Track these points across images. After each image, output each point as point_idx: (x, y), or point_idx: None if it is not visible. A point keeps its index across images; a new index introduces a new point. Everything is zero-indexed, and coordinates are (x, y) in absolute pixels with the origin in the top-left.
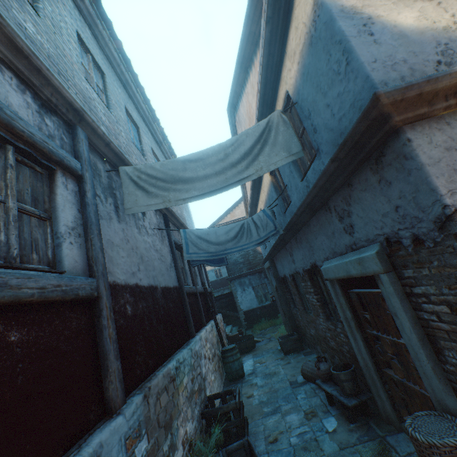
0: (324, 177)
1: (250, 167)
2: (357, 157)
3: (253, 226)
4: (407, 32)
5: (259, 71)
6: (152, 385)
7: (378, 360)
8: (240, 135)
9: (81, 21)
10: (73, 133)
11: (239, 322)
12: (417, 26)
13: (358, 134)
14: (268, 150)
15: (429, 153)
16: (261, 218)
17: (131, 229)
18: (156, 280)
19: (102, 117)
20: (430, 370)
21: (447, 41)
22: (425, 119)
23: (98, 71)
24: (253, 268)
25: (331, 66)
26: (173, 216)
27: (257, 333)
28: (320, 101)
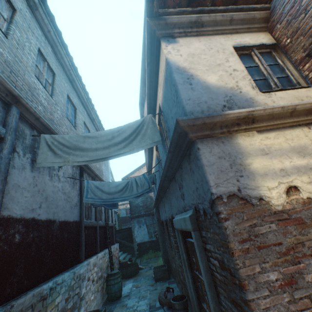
0: (168, 160)
1: (126, 147)
2: (180, 152)
3: (135, 184)
4: (210, 86)
5: (146, 89)
6: (16, 304)
7: (199, 295)
8: (124, 125)
9: (46, 43)
10: (8, 109)
11: (133, 251)
12: (217, 84)
13: (176, 139)
14: (140, 137)
15: (209, 158)
16: (141, 179)
17: (42, 176)
18: (56, 216)
19: (42, 100)
20: (212, 309)
21: (231, 95)
22: (210, 137)
23: (51, 72)
24: (149, 211)
25: (172, 97)
26: (89, 169)
27: (144, 261)
28: (170, 114)
